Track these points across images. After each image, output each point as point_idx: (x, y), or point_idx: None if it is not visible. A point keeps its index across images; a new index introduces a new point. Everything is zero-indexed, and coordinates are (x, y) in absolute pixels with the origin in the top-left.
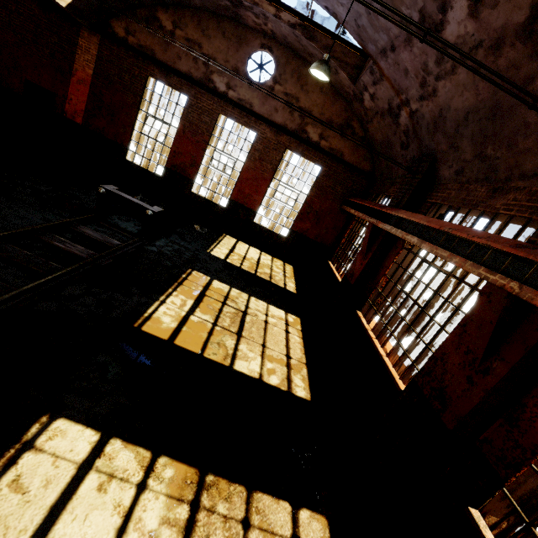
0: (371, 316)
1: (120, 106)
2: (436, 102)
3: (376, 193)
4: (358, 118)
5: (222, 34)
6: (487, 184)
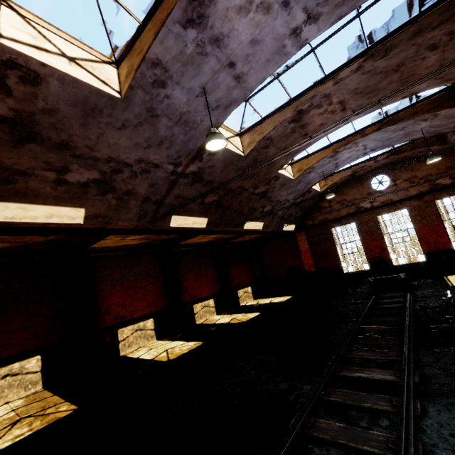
0: None
1: (326, 250)
2: None
3: None
4: None
5: (351, 188)
6: None
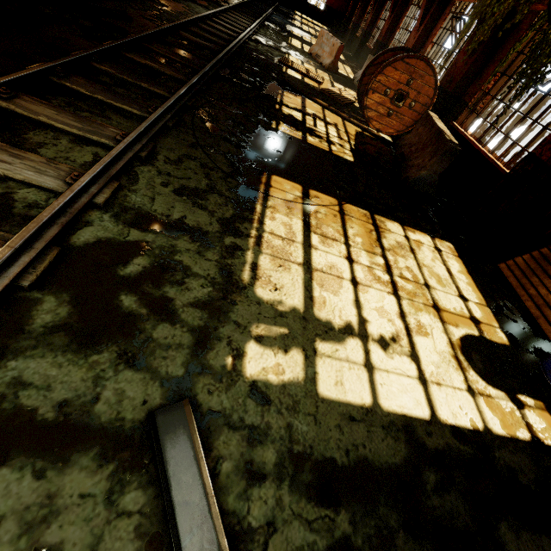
0: None
1: None
2: None
3: None
4: None
5: None
6: None
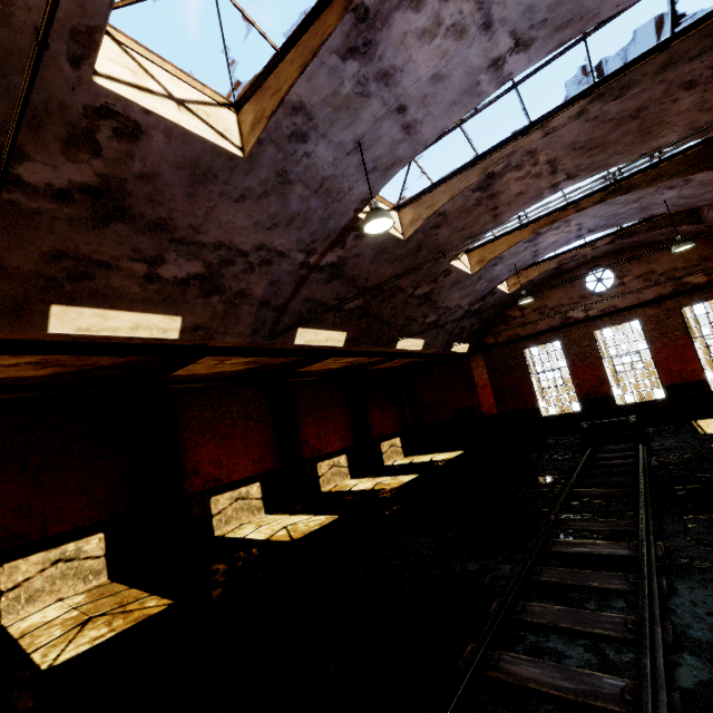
0: None
1: (516, 382)
2: None
3: None
4: None
5: (555, 289)
6: None
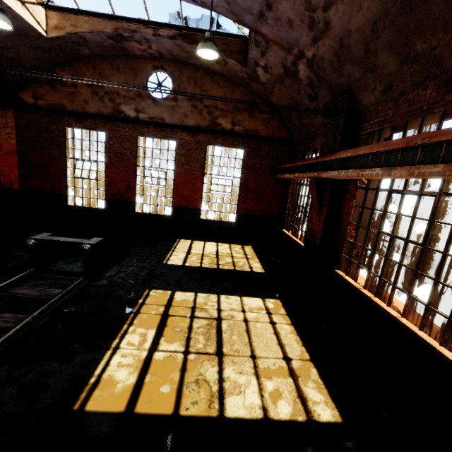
0: (352, 270)
1: (48, 161)
2: (332, 34)
3: (301, 153)
4: (259, 97)
5: (117, 71)
6: (432, 82)
